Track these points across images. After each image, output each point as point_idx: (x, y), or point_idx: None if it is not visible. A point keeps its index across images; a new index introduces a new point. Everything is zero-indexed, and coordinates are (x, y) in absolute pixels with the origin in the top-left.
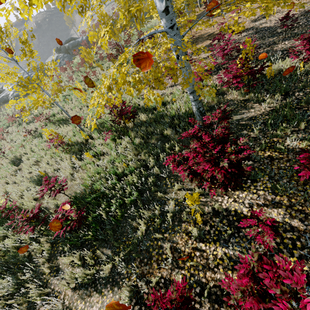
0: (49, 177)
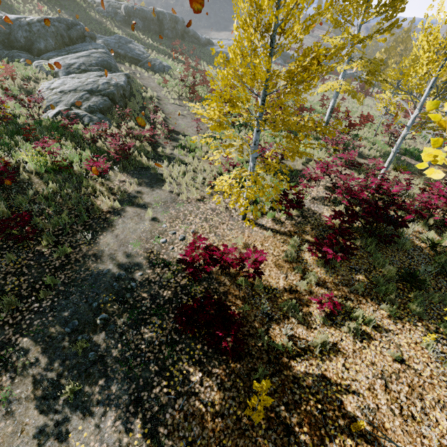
0: None
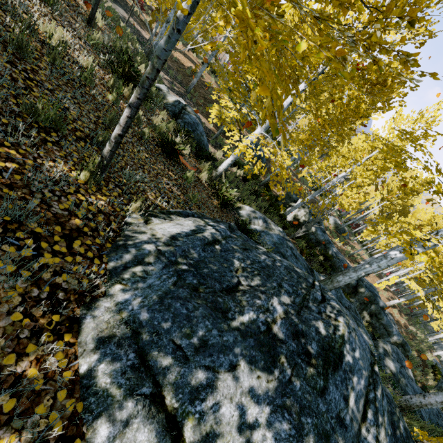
0: None
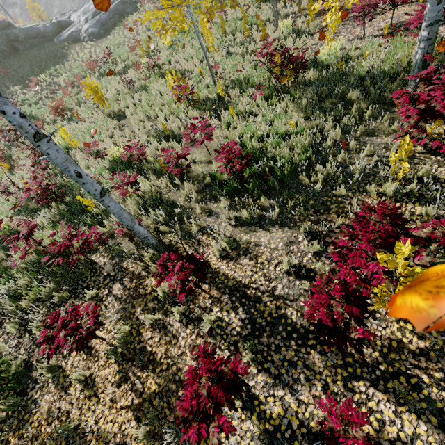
0: (173, 133)
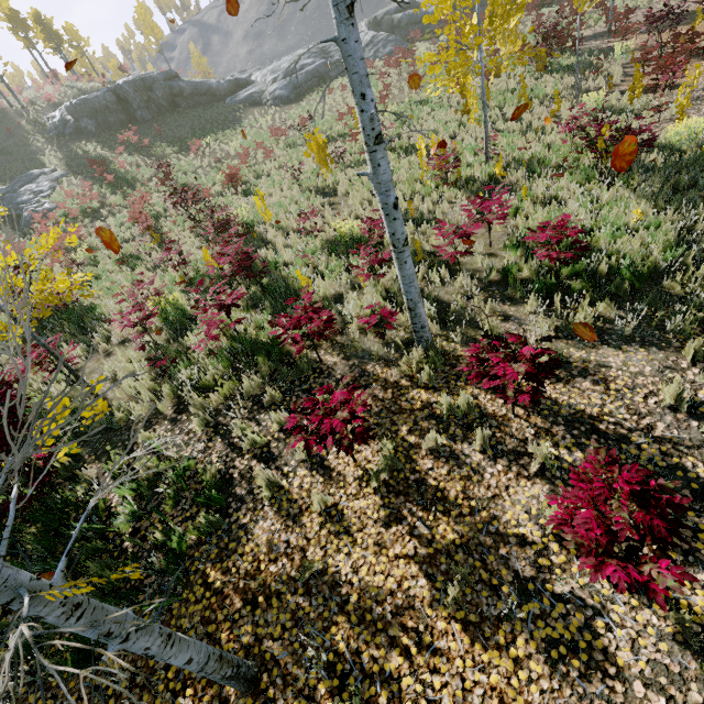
0: (422, 217)
